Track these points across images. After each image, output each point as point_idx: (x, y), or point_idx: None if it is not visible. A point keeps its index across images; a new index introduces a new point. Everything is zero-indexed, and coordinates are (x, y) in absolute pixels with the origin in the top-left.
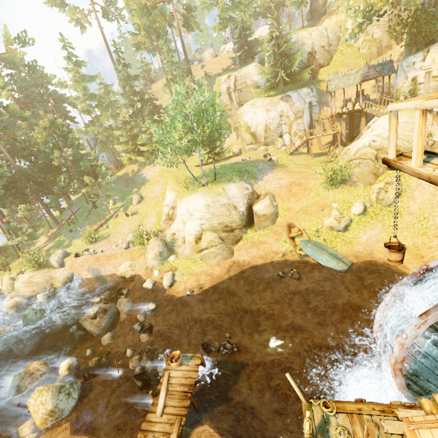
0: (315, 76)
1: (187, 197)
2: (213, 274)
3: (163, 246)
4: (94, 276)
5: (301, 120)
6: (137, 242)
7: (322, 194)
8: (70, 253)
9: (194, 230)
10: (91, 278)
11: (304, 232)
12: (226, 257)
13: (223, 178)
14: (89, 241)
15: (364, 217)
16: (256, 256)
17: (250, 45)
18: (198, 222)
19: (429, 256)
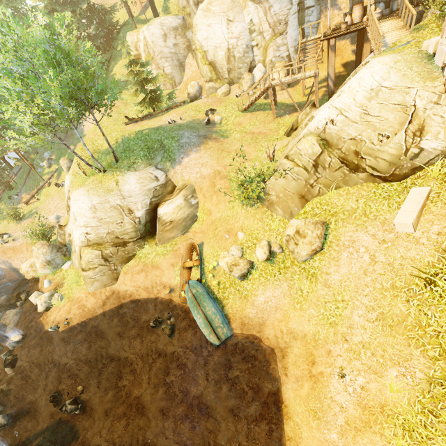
0: None
1: (74, 191)
2: (85, 306)
3: (52, 253)
4: (8, 268)
5: (282, 39)
6: (36, 239)
7: (236, 209)
8: None
9: (78, 240)
10: (6, 269)
11: (203, 263)
12: (106, 284)
13: (125, 162)
14: (12, 220)
15: (271, 266)
16: (141, 286)
17: None
18: (82, 230)
19: (319, 369)
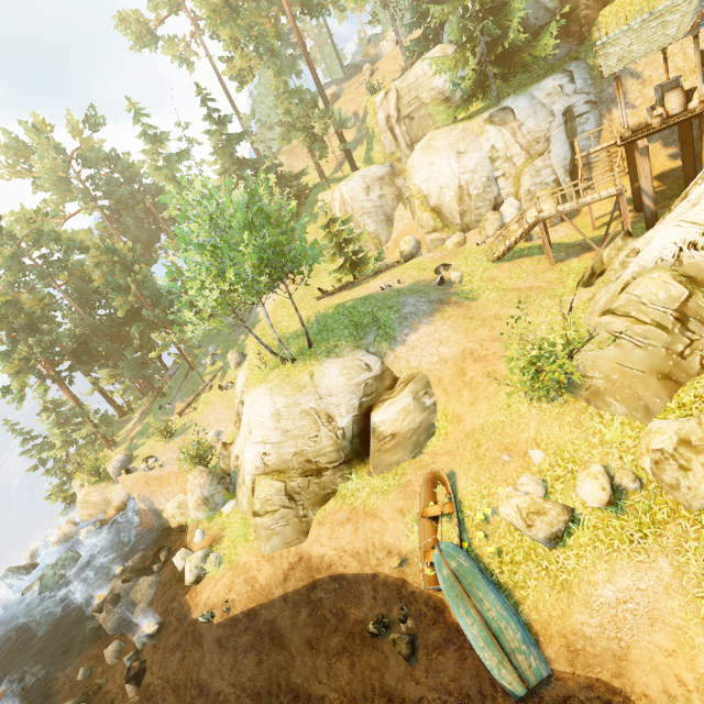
0: (586, 34)
1: (251, 390)
2: (255, 580)
3: (212, 485)
4: (148, 508)
5: (544, 160)
6: (191, 463)
7: (516, 409)
8: (135, 458)
9: (251, 464)
10: (145, 510)
11: (460, 509)
12: (290, 541)
13: (322, 346)
14: (162, 437)
15: (617, 519)
16: (347, 549)
17: (443, 2)
18: (258, 448)
19: None
